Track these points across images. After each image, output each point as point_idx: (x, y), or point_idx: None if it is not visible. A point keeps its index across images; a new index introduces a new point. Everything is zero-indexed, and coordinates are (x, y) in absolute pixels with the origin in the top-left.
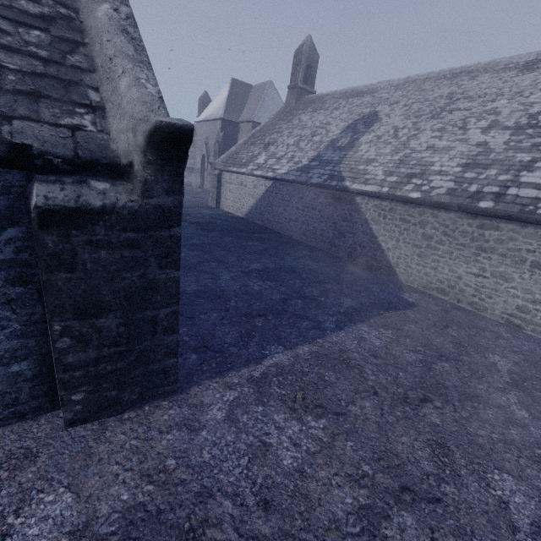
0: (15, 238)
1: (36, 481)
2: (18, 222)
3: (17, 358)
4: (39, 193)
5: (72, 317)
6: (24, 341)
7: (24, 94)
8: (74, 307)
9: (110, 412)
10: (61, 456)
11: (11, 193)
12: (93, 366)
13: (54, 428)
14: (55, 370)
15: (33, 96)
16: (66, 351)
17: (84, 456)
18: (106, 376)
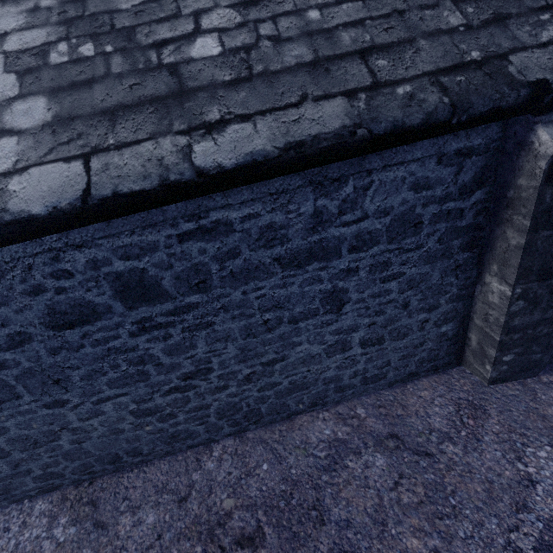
0: (477, 201)
1: (509, 434)
2: (484, 183)
3: (446, 320)
4: (552, 137)
5: (533, 279)
6: (455, 305)
7: (491, 23)
8: (540, 267)
9: (527, 373)
10: (510, 412)
11: (488, 151)
12: (531, 329)
13: (473, 383)
14: (473, 331)
15: (498, 22)
16: (515, 314)
17: (537, 416)
18: (538, 339)
